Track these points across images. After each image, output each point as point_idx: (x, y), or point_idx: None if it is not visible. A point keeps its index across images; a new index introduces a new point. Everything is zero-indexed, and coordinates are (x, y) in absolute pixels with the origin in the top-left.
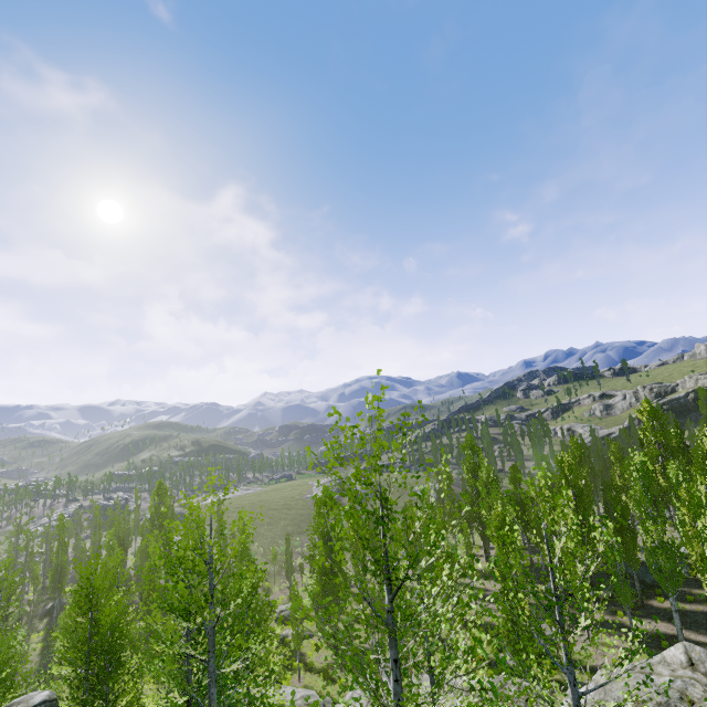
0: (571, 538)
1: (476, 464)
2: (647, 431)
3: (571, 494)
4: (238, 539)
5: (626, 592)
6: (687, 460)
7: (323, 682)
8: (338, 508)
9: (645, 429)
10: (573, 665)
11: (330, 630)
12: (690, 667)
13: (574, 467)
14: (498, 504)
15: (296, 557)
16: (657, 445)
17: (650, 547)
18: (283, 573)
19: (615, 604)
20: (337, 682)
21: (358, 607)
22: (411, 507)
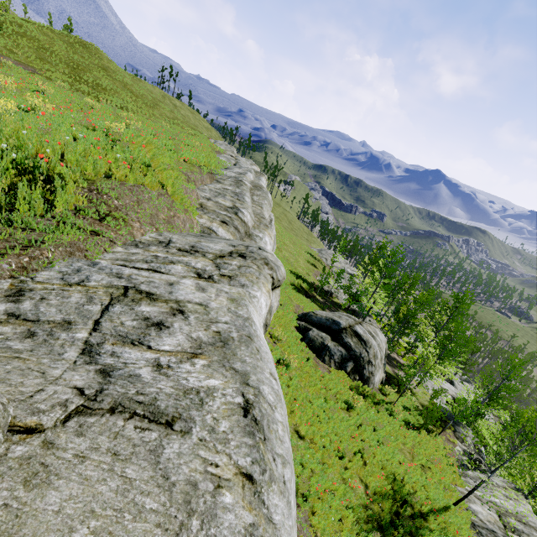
0: None
1: None
2: None
3: None
4: None
5: None
6: None
7: None
8: None
9: None
10: None
11: None
12: None
13: None
14: None
15: None
16: None
17: None
18: None
19: None
20: None
21: None
22: None
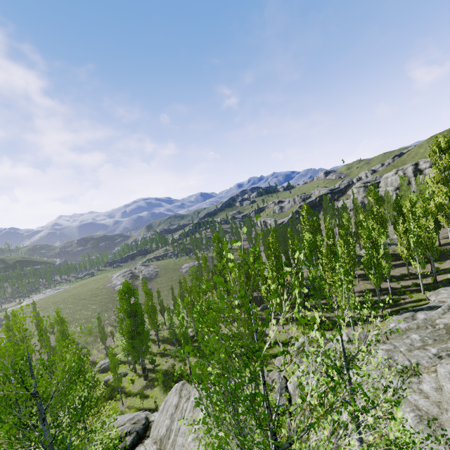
0: (275, 282)
1: (221, 249)
2: (305, 220)
3: (273, 258)
4: (56, 329)
5: (300, 303)
6: (320, 232)
7: (140, 401)
8: (136, 293)
9: (304, 218)
10: (277, 344)
11: (139, 366)
12: (350, 342)
13: (275, 244)
14: (236, 270)
15: (107, 327)
16: (309, 226)
17: (311, 279)
18: (98, 340)
19: (293, 308)
20: (149, 396)
21: (156, 346)
22: (185, 281)
